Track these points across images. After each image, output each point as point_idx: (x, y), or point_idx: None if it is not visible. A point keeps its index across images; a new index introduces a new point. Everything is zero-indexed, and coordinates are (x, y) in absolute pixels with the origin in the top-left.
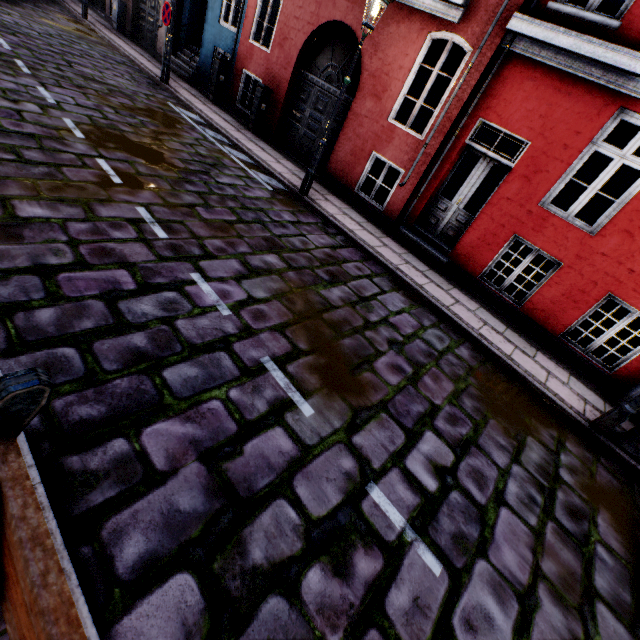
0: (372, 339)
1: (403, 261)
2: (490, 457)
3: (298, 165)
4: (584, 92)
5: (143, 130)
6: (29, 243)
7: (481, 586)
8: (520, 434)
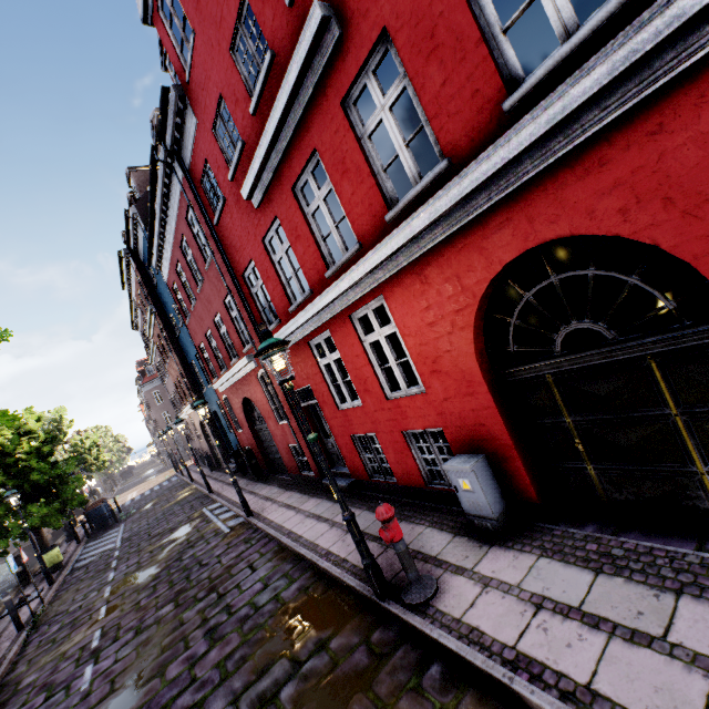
0: (192, 638)
1: (304, 517)
2: None
3: (276, 482)
4: (298, 349)
5: (159, 554)
6: (8, 706)
7: None
8: (272, 661)
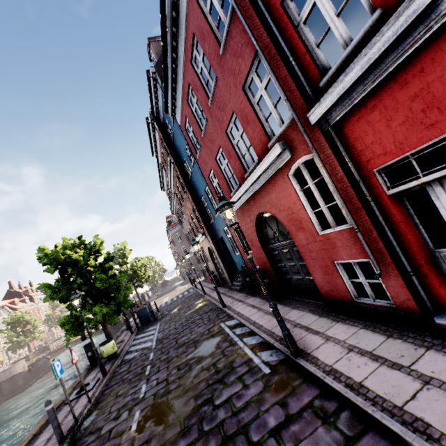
0: None
1: None
2: None
3: (303, 306)
4: (433, 51)
5: (185, 376)
6: None
7: None
8: None
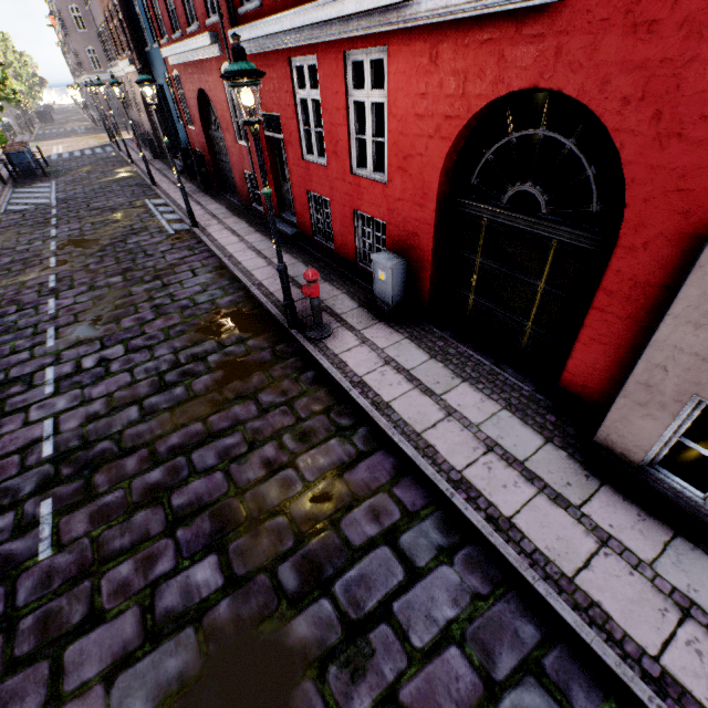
0: (141, 307)
1: (246, 248)
2: (153, 353)
3: (225, 203)
4: (275, 60)
5: (102, 229)
6: None
7: (65, 397)
8: (204, 340)
